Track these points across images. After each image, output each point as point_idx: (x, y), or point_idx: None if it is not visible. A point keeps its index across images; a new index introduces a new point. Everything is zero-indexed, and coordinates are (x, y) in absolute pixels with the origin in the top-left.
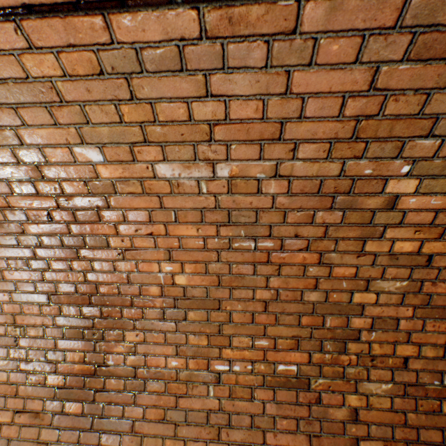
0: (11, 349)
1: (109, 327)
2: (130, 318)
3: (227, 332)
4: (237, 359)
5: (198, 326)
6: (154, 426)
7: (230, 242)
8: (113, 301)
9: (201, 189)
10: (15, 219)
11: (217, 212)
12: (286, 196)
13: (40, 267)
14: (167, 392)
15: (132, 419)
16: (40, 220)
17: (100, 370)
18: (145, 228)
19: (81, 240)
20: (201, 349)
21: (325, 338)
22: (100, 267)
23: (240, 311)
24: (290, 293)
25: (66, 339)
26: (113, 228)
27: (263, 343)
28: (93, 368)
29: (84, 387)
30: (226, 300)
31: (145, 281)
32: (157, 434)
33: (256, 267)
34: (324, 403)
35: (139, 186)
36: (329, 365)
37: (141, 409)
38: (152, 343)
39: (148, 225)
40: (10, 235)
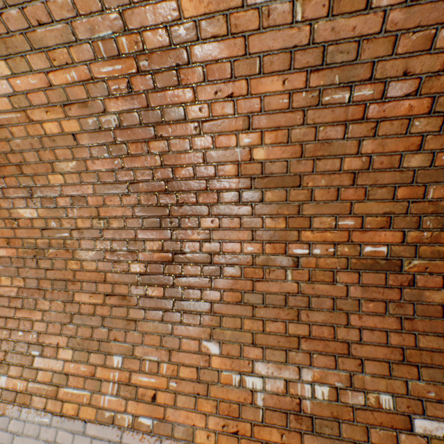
0: (97, 241)
1: (185, 215)
2: (205, 203)
3: (307, 213)
4: (318, 242)
5: (276, 208)
6: (231, 307)
7: (319, 95)
8: (188, 186)
9: (294, 17)
10: (97, 95)
11: (309, 51)
12: (403, 8)
13: (119, 153)
14: (243, 277)
15: (209, 301)
16: (120, 93)
17: (177, 257)
18: (225, 89)
19: (158, 115)
20: (278, 233)
21: (425, 213)
22: (176, 147)
23: (323, 187)
24: (386, 160)
25: (145, 229)
26: (192, 94)
27: (348, 224)
28: (171, 256)
29: (163, 274)
30: (307, 175)
31: (221, 160)
32: (235, 315)
33: (348, 128)
34: (418, 286)
35: (224, 24)
36: (428, 245)
37: (218, 293)
38: (227, 229)
39: (228, 84)
40: (92, 117)
